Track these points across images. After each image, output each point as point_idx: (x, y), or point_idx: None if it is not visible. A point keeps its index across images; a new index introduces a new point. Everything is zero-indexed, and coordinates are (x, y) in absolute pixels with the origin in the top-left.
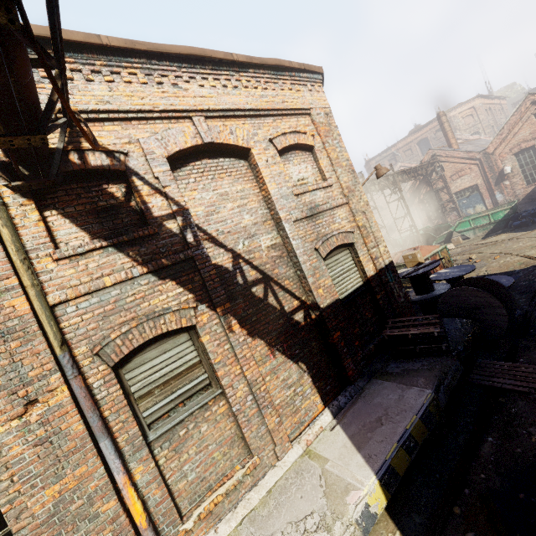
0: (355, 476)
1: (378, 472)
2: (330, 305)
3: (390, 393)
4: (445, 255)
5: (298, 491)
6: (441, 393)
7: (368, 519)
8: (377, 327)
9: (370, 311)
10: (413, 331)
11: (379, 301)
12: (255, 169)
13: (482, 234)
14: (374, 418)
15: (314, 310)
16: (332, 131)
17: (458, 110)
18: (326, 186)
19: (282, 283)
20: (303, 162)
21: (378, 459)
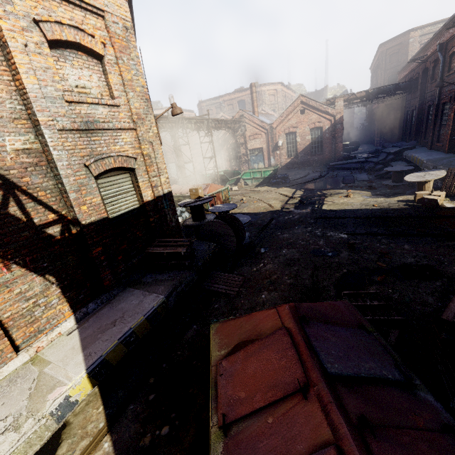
0: (68, 374)
1: (90, 367)
2: (95, 222)
3: (135, 299)
4: (227, 194)
5: (3, 398)
6: (172, 297)
7: (67, 408)
8: (146, 245)
9: (142, 231)
10: (168, 250)
11: (152, 223)
12: (4, 48)
13: (256, 184)
14: (111, 321)
15: (76, 225)
16: (130, 49)
17: (267, 87)
18: (111, 104)
19: (34, 194)
20: (87, 68)
21: (96, 356)
